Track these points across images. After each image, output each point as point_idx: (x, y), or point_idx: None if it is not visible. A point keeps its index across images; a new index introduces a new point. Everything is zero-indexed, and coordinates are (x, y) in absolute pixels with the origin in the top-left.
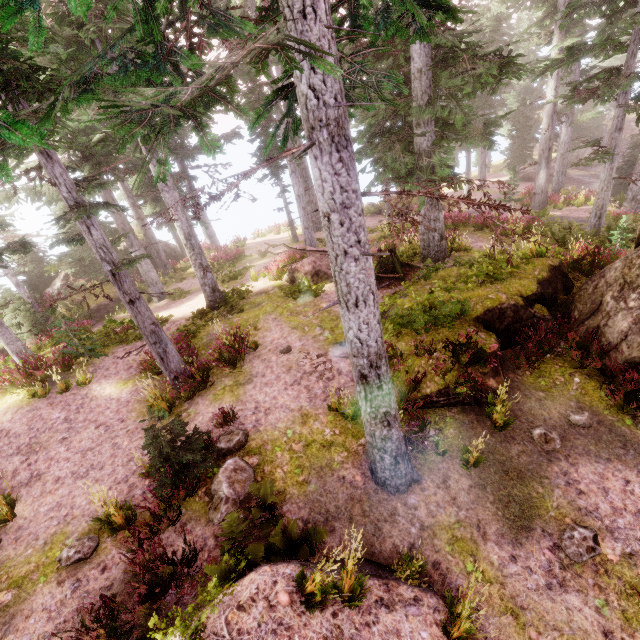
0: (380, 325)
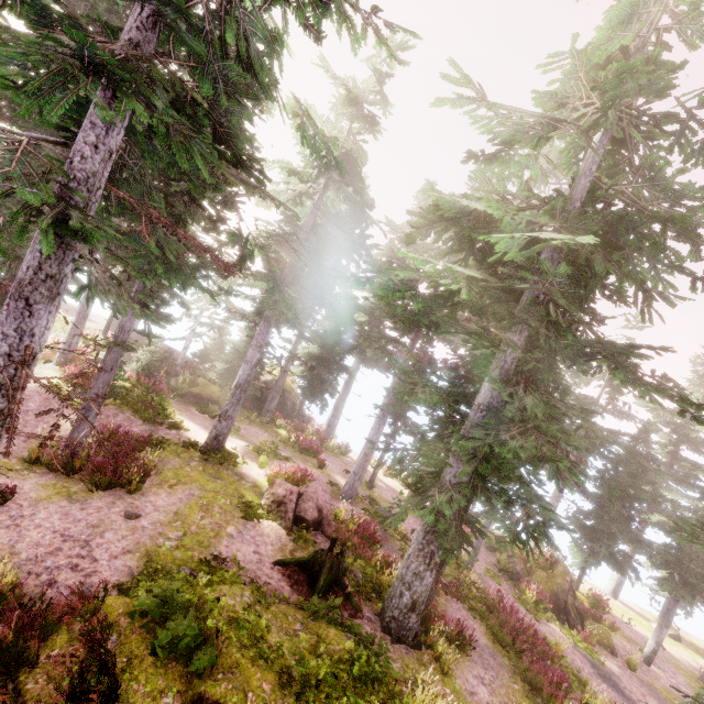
0: None
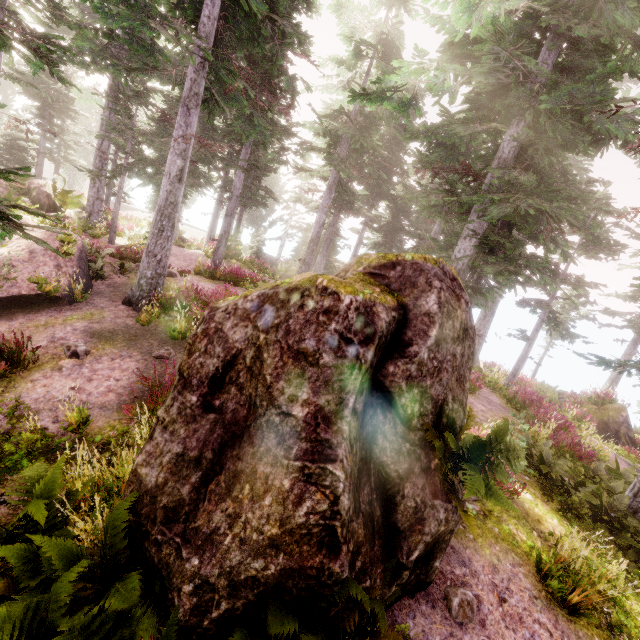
0: (168, 195)
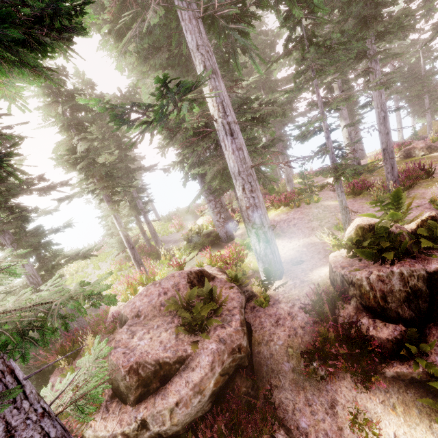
0: None
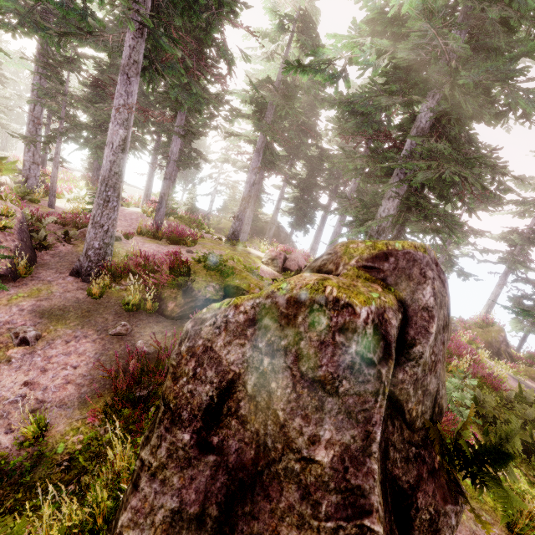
0: (111, 165)
